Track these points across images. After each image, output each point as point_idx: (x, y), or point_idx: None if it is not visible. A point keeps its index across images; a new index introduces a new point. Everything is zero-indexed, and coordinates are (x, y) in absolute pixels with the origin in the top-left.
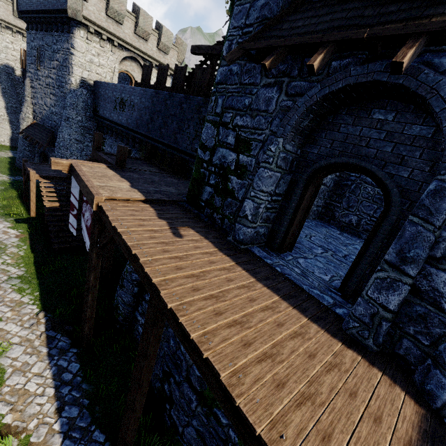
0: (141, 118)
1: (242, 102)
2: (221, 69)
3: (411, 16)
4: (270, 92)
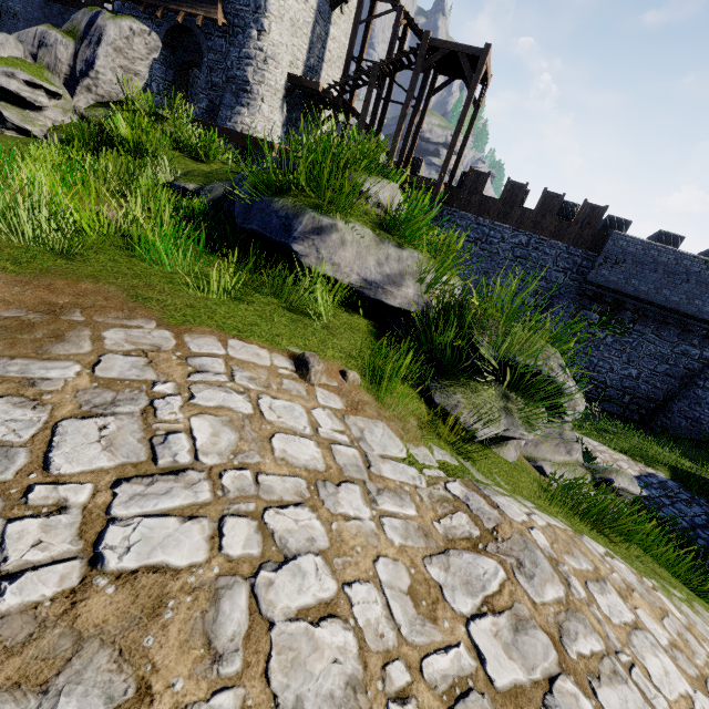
0: None
1: None
2: (117, 3)
3: (181, 4)
4: (149, 23)
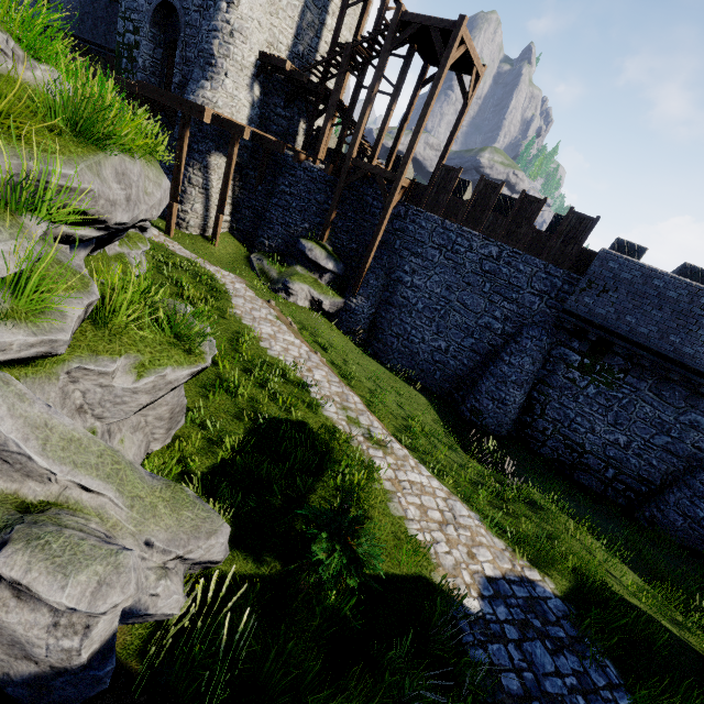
0: (71, 19)
1: (133, 6)
2: None
3: None
4: (143, 2)
